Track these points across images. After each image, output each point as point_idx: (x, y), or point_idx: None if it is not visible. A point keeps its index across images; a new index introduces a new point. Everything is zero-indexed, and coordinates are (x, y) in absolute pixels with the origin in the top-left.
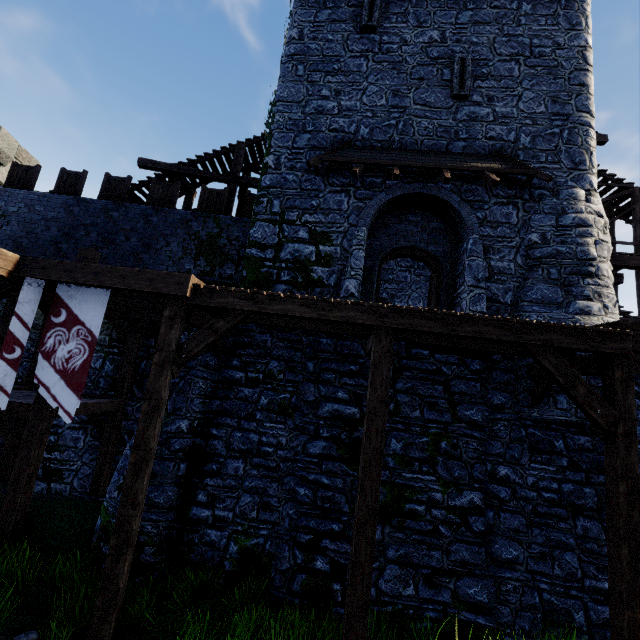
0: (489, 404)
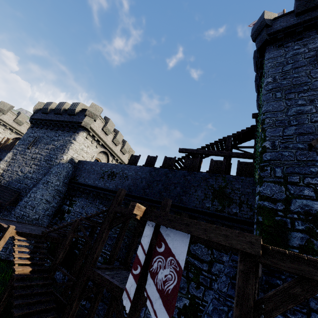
0: None
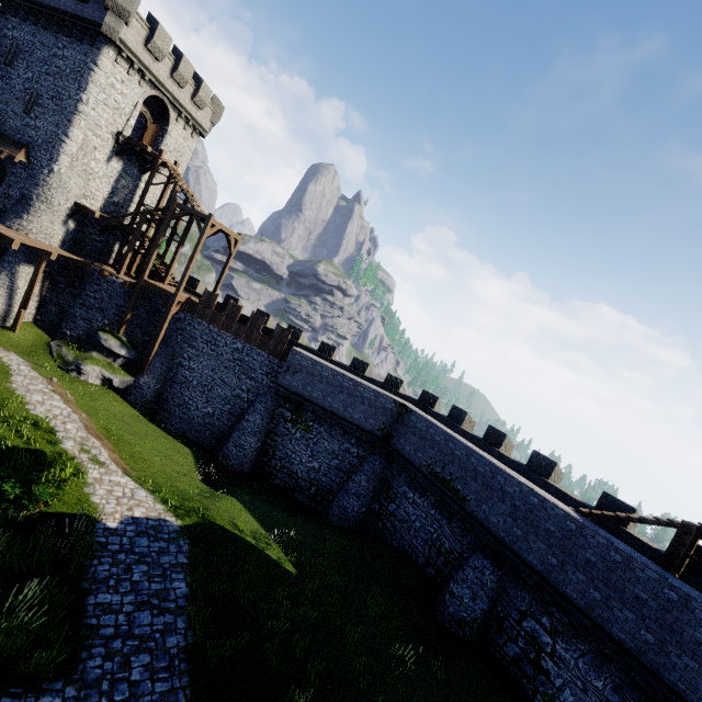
0: None
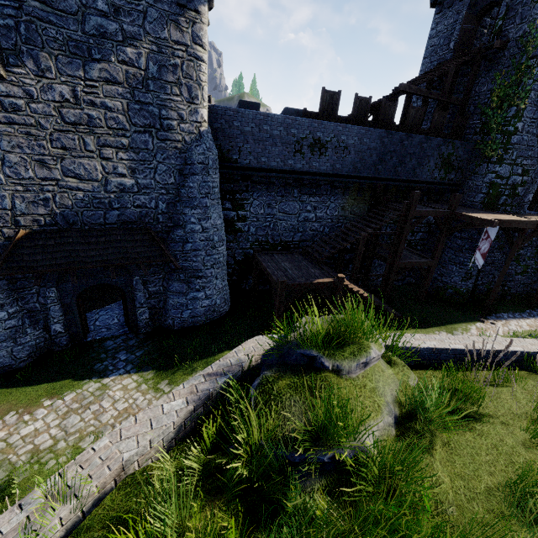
0: None
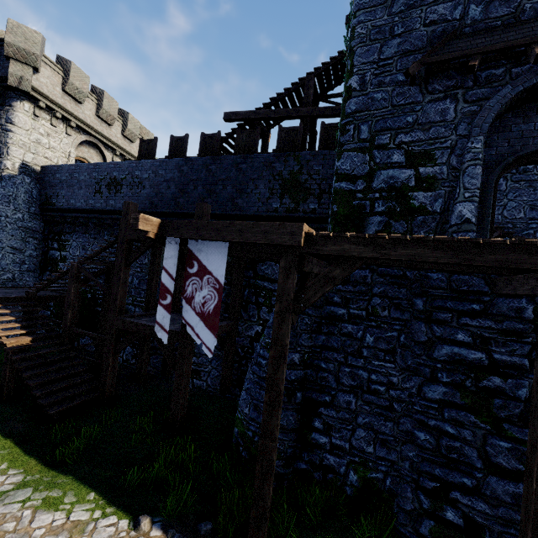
0: None
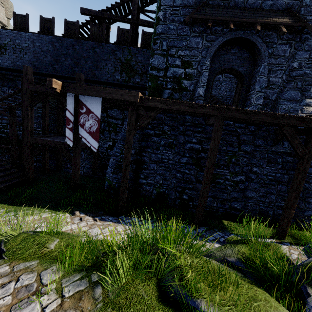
0: (254, 144)
